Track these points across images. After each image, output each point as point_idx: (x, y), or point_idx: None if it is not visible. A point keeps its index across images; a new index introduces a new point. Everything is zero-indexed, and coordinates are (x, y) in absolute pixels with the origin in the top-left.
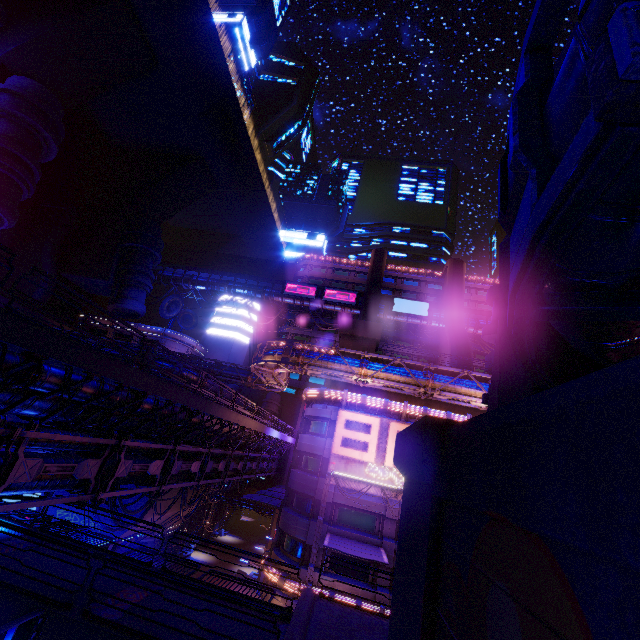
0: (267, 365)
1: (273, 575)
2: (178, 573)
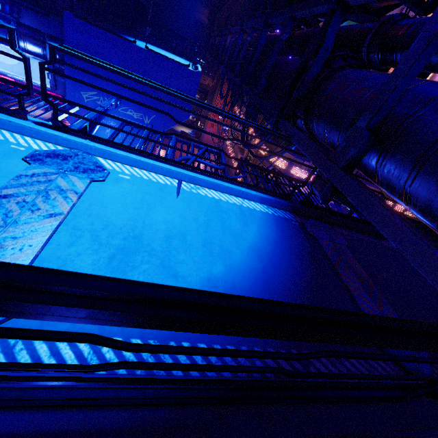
0: None
1: (281, 163)
2: None
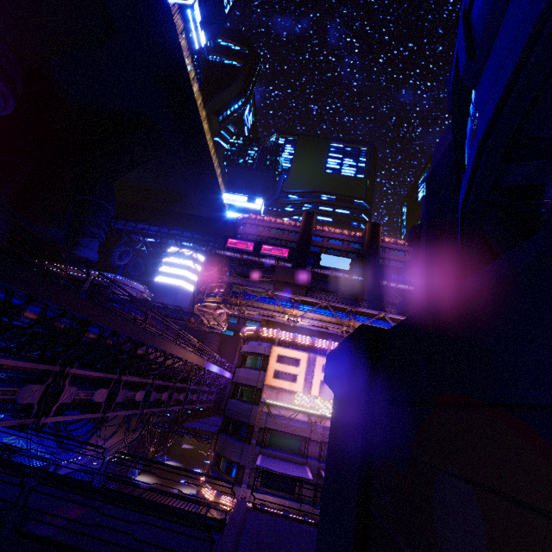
0: (209, 306)
1: (209, 493)
2: (117, 491)
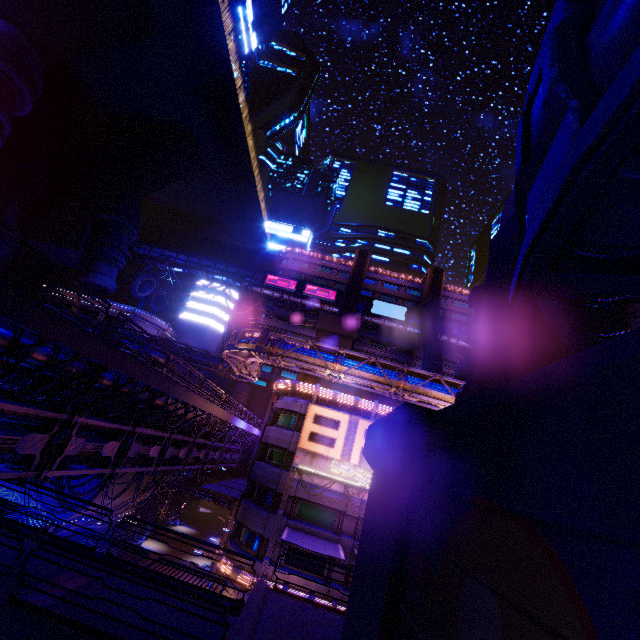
0: (240, 353)
1: (226, 567)
2: (124, 560)
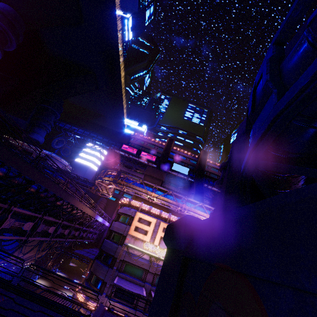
0: (104, 182)
1: (81, 297)
2: (26, 289)
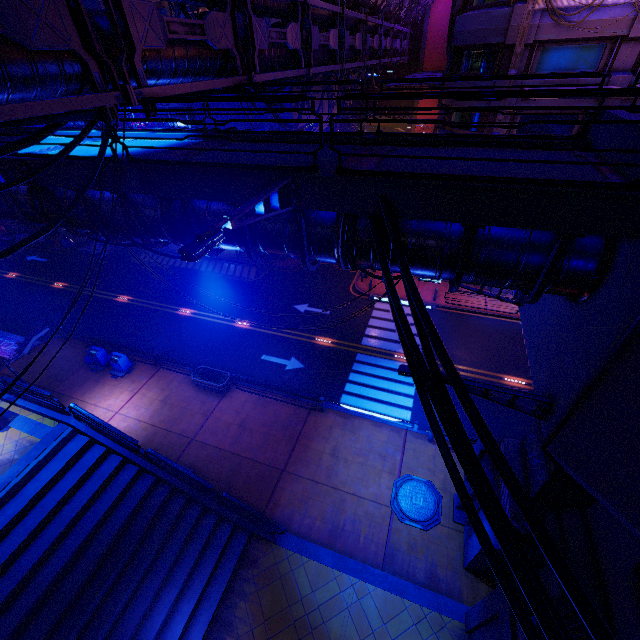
0: None
1: None
2: (400, 134)
